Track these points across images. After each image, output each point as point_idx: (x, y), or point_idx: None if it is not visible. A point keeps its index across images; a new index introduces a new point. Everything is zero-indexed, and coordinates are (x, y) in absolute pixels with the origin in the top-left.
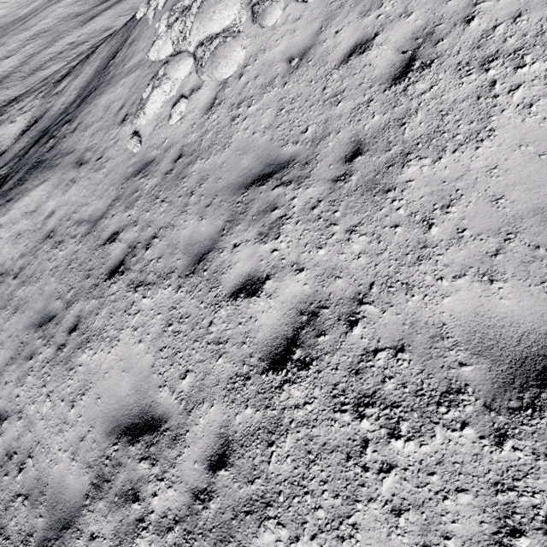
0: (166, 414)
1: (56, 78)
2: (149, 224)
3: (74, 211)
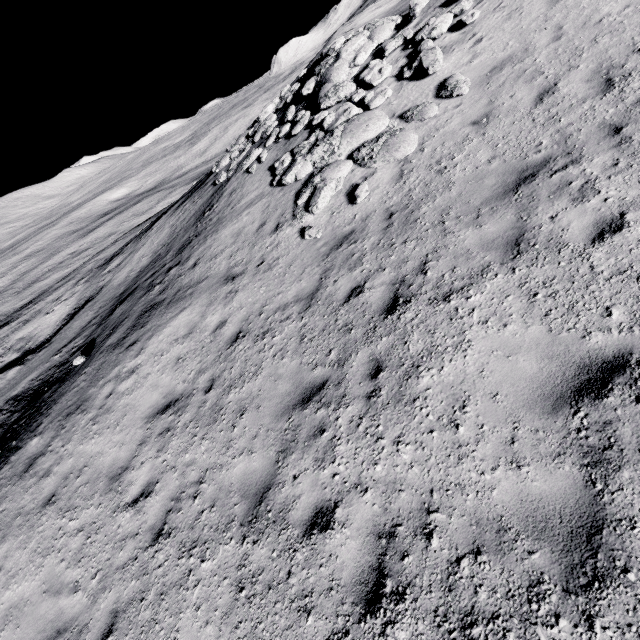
0: (623, 349)
1: (82, 272)
2: (405, 260)
3: (264, 305)
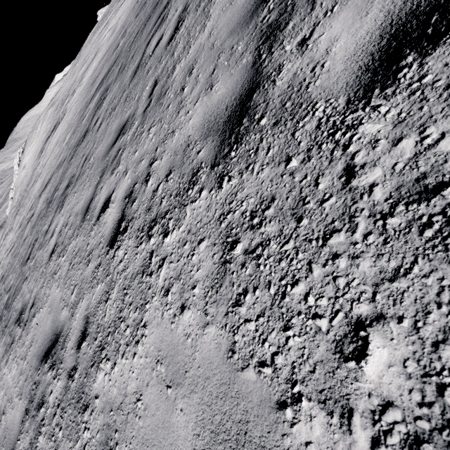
0: None
1: None
2: None
3: None
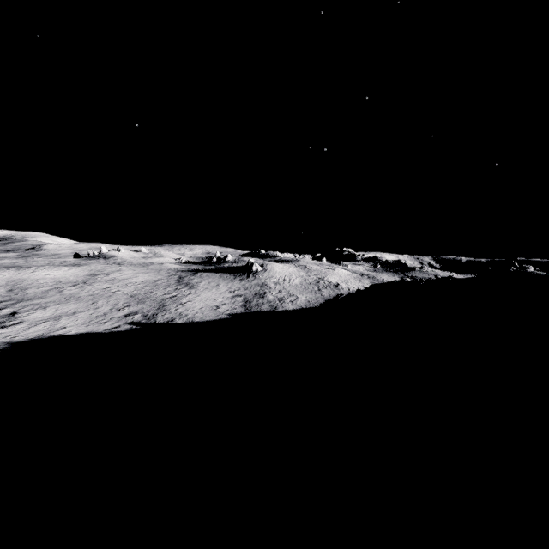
0: None
1: None
2: None
3: None
